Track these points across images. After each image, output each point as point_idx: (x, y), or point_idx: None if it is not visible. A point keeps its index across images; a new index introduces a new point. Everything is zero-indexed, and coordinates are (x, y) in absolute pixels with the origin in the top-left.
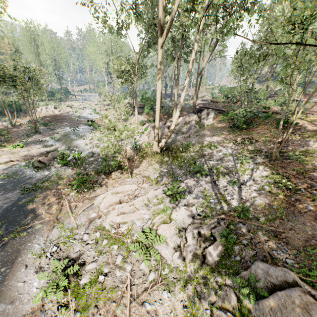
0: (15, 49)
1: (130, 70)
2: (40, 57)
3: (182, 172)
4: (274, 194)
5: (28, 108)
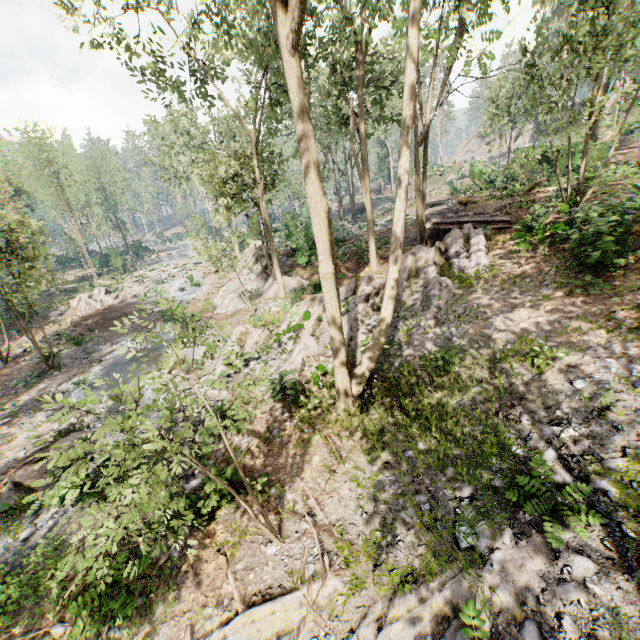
0: (13, 188)
1: (240, 173)
2: (65, 192)
3: (462, 494)
4: None
5: (54, 303)
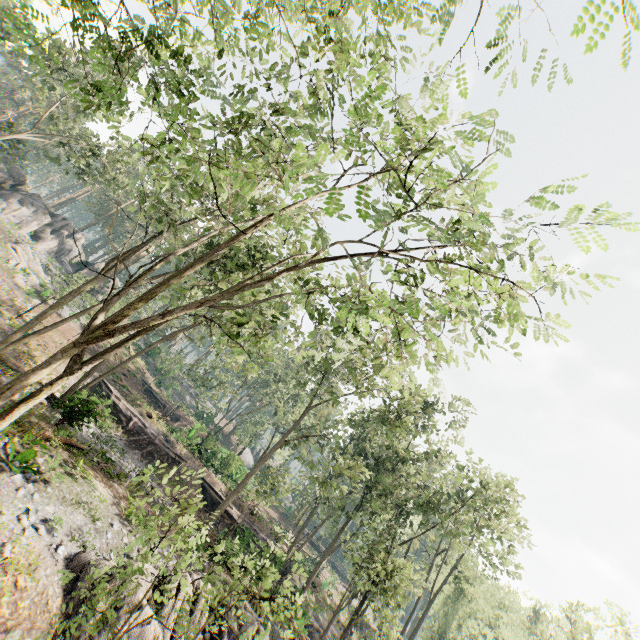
0: None
1: None
2: None
3: None
4: None
5: None
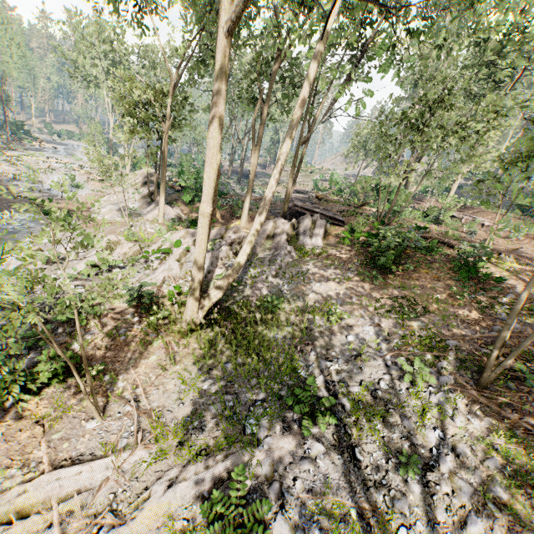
0: None
1: (153, 104)
2: None
3: (258, 398)
4: (532, 531)
5: None
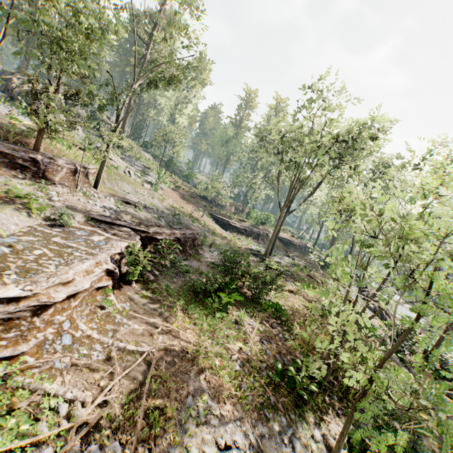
0: None
1: None
2: None
3: None
4: None
5: None
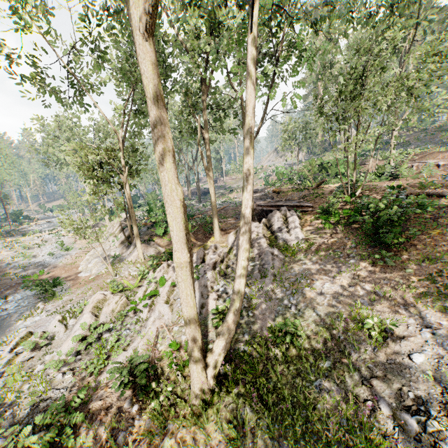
0: None
1: (107, 162)
2: None
3: None
4: None
5: None
